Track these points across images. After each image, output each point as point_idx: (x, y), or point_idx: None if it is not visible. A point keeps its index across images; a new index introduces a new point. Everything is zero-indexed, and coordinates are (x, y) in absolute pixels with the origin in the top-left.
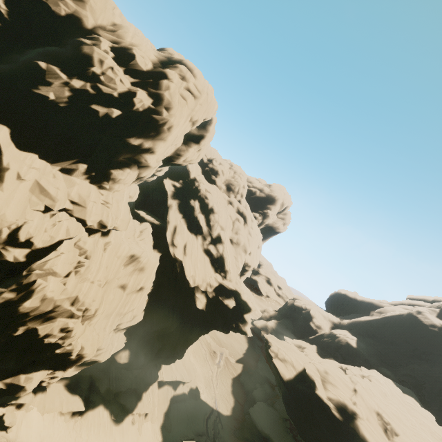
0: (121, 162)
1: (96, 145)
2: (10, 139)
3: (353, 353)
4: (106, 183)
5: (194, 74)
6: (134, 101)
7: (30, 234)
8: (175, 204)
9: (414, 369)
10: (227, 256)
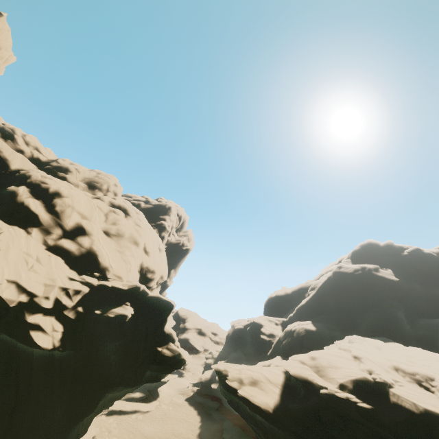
0: None
1: None
2: None
3: (317, 337)
4: None
5: None
6: None
7: None
8: None
9: (370, 317)
10: (101, 248)
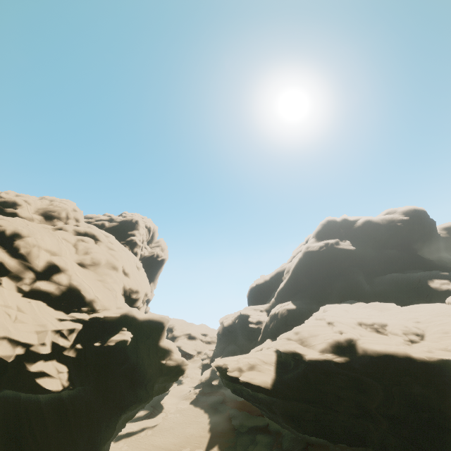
0: None
1: None
2: None
3: (298, 314)
4: None
5: None
6: None
7: None
8: None
9: (338, 286)
10: (82, 282)
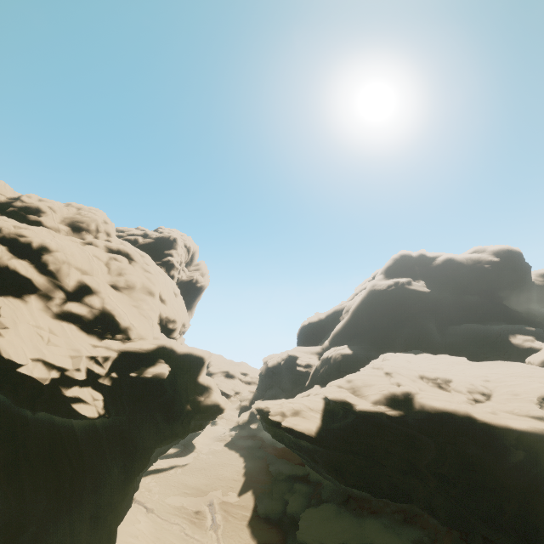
0: None
1: None
2: None
3: (354, 360)
4: None
5: None
6: None
7: None
8: None
9: (404, 332)
10: (116, 307)
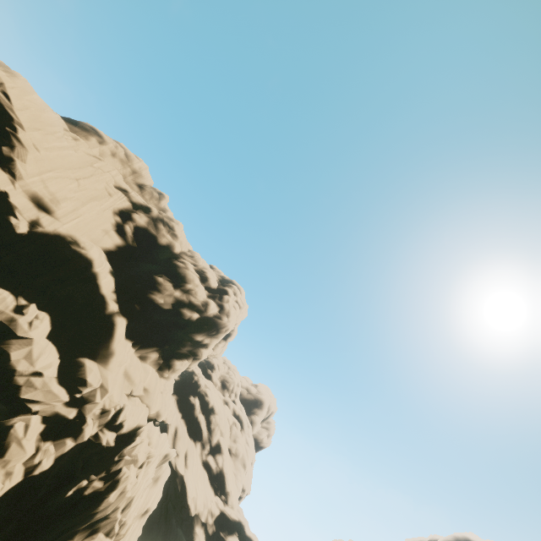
0: (183, 354)
1: (171, 338)
2: (125, 329)
3: None
4: (167, 371)
5: (240, 292)
6: (210, 309)
7: (126, 416)
8: (174, 399)
9: None
10: (228, 471)
